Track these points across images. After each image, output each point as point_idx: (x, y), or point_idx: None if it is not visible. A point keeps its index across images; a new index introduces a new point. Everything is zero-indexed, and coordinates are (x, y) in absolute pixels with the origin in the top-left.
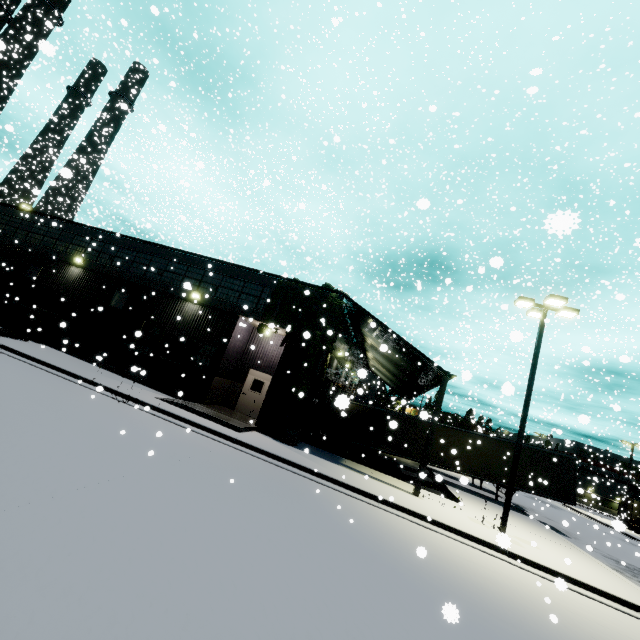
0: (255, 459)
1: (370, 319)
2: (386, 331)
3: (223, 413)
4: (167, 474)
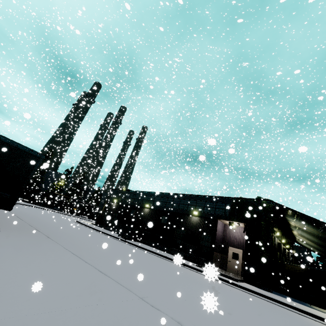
0: (254, 296)
1: (291, 211)
2: (304, 217)
3: (223, 272)
4: (224, 296)
